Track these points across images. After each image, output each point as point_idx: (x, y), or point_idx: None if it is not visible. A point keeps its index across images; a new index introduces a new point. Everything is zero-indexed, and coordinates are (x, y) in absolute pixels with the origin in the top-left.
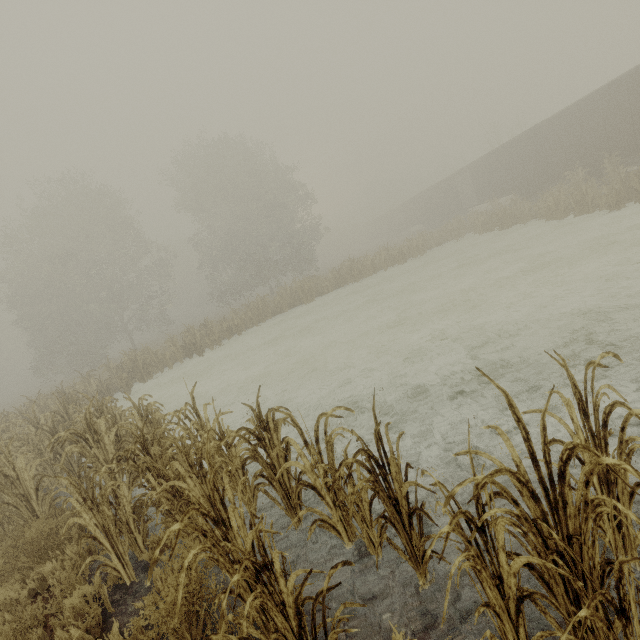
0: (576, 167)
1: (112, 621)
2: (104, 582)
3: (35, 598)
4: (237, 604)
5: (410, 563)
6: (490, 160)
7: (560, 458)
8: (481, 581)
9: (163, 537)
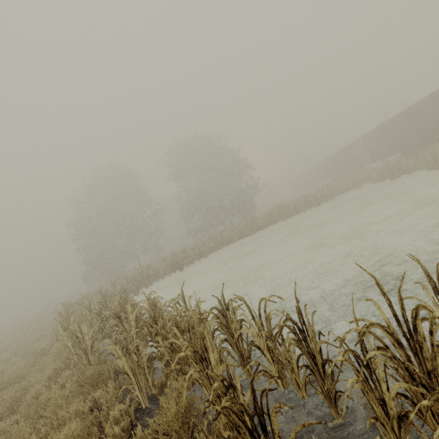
0: None
1: (135, 429)
2: (130, 405)
3: (90, 413)
4: (211, 424)
5: (326, 401)
6: (378, 132)
7: (413, 317)
8: (373, 407)
9: (175, 359)
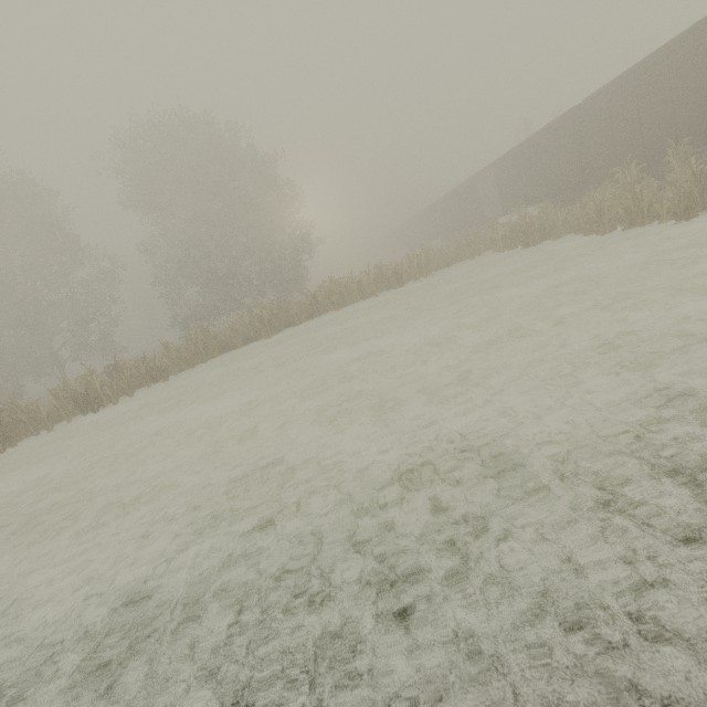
0: (628, 161)
1: None
2: None
3: None
4: None
5: None
6: (518, 155)
7: None
8: None
9: None
